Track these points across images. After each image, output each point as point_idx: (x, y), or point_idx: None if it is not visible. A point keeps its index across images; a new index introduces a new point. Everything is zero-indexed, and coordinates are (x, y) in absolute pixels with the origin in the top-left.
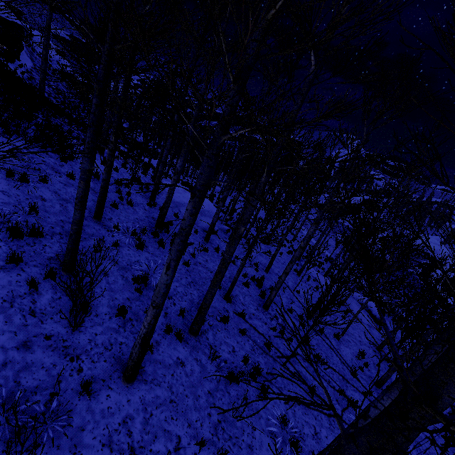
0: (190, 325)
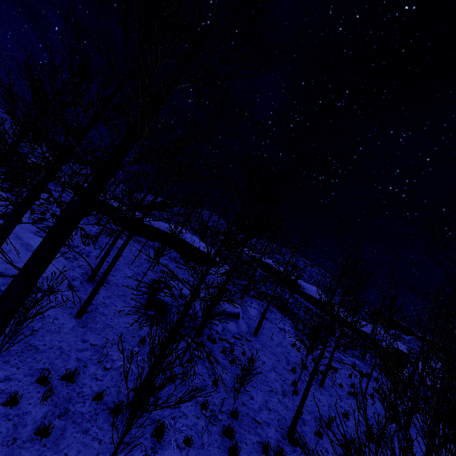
0: None
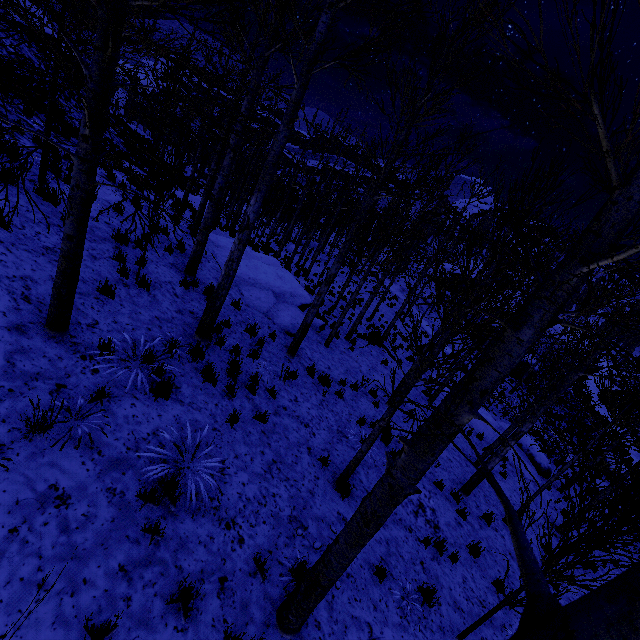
0: (282, 604)
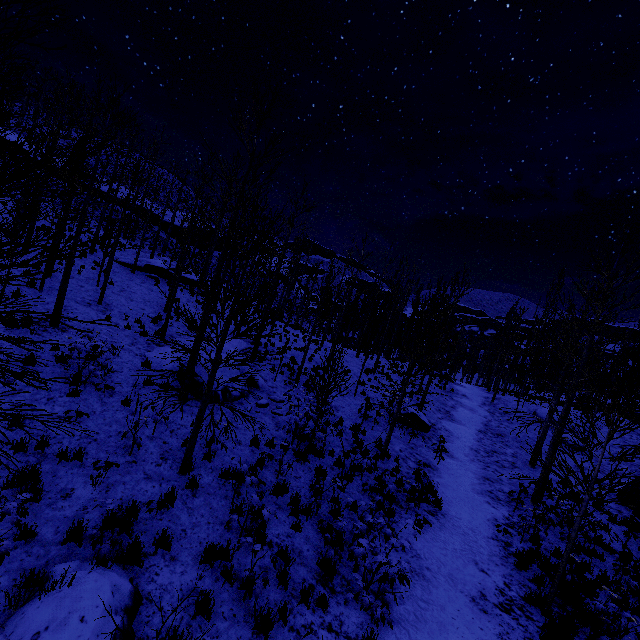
0: None
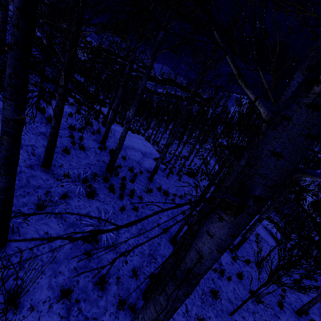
0: (144, 290)
